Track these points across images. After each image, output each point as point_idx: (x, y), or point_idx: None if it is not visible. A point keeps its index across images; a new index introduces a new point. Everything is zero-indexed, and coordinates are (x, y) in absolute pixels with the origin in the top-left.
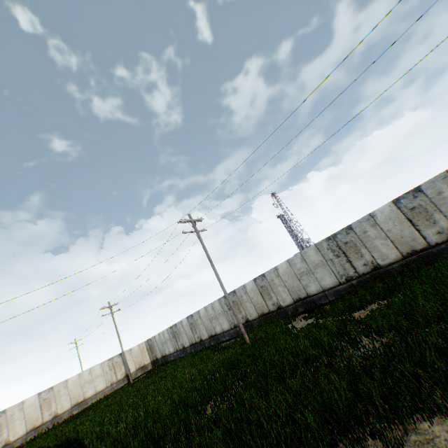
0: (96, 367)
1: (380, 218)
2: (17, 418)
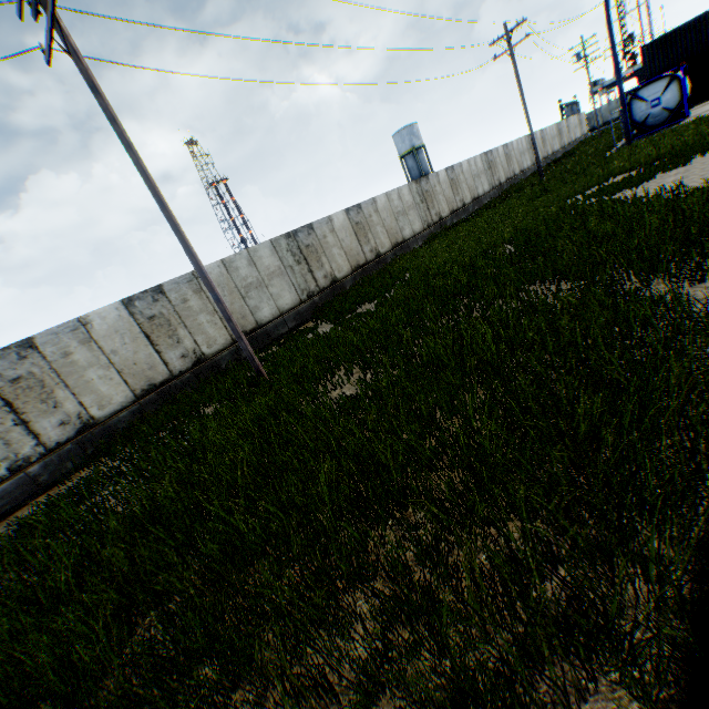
0: None
1: (337, 225)
2: None
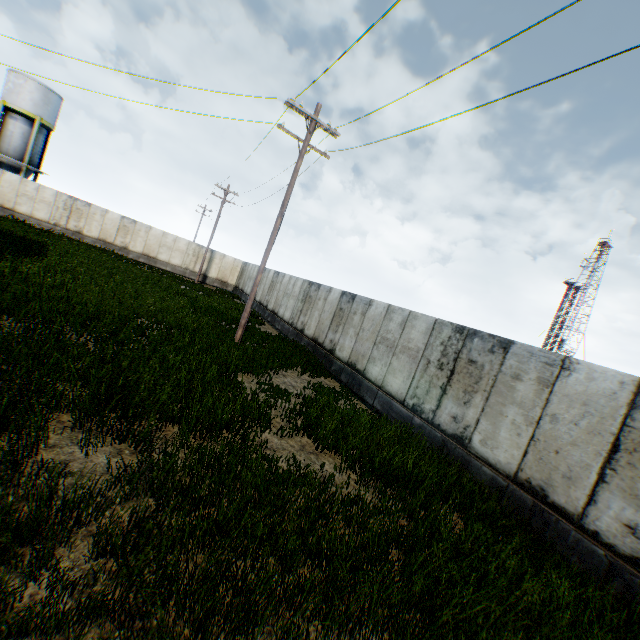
0: (182, 241)
1: (571, 385)
2: (97, 220)
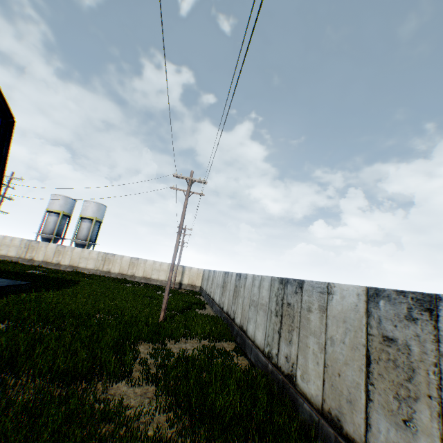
0: (164, 264)
1: (335, 306)
2: (117, 262)
